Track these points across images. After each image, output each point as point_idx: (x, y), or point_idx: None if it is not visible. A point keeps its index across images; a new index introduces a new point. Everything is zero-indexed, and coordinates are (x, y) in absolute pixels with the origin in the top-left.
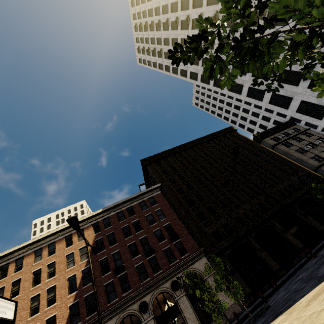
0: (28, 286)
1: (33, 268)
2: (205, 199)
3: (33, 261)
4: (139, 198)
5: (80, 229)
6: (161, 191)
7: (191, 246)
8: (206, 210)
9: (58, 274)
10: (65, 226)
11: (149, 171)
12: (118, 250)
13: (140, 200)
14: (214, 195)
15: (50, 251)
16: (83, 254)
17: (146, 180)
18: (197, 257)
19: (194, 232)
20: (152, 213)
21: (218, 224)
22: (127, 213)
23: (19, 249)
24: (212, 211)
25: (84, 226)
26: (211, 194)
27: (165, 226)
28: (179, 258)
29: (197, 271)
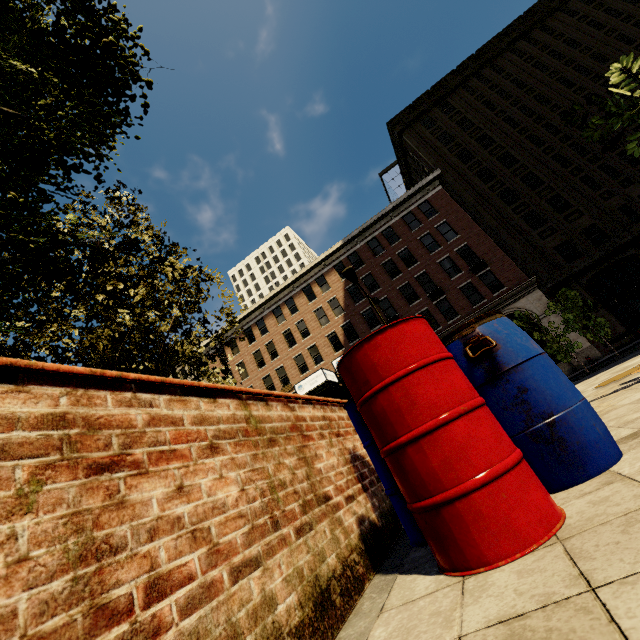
0: (284, 348)
1: (280, 330)
2: (546, 181)
3: (276, 322)
4: (402, 209)
5: (319, 276)
6: (441, 184)
7: (511, 277)
8: (545, 205)
9: (313, 333)
10: (296, 275)
11: (410, 147)
12: (385, 297)
13: (403, 212)
14: (569, 168)
15: (290, 309)
16: (335, 308)
17: (404, 166)
18: (522, 292)
19: (516, 252)
20: (430, 232)
21: (573, 228)
22: (385, 241)
23: (254, 311)
24: (561, 206)
25: (322, 271)
26: (561, 167)
27: (459, 250)
28: (490, 296)
29: (522, 311)
